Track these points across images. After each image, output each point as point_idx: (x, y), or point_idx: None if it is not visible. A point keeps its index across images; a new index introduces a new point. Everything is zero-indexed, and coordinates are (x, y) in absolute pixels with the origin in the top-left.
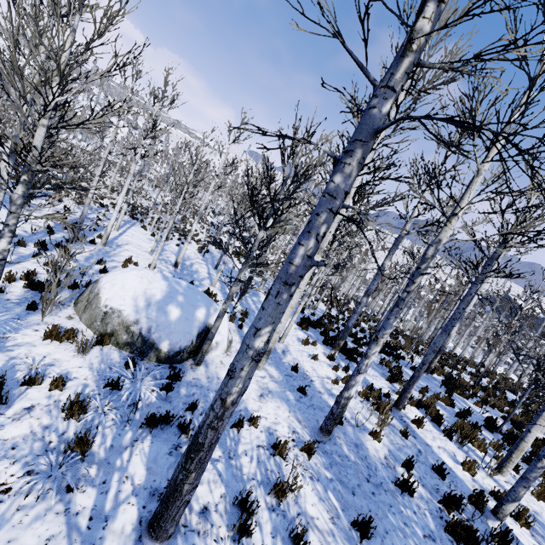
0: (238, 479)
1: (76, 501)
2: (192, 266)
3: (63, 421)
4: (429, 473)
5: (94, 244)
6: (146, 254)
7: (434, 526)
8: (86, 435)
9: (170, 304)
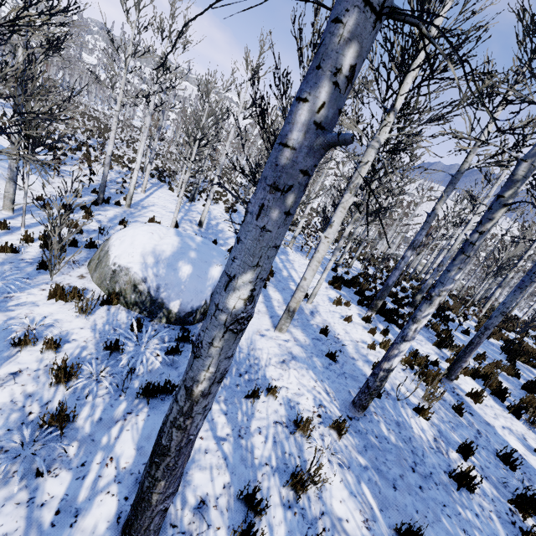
0: (247, 465)
1: (44, 488)
2: (218, 226)
3: (49, 388)
4: (493, 460)
5: (119, 206)
6: (171, 214)
7: (505, 535)
8: (62, 409)
9: (181, 260)
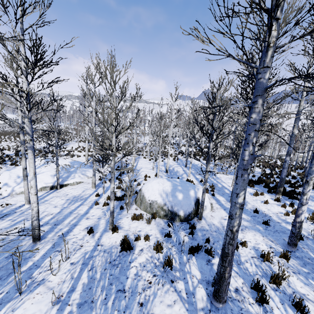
0: (248, 275)
1: (177, 286)
2: (174, 169)
3: (156, 253)
4: None
5: (128, 173)
6: (151, 170)
7: None
8: (169, 258)
9: (176, 192)
